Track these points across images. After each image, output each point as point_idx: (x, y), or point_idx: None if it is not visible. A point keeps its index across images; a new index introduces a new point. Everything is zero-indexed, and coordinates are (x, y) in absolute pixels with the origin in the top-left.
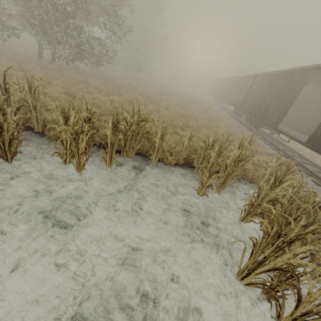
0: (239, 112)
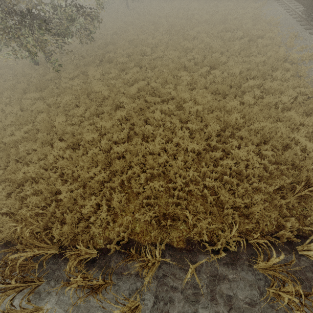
0: None
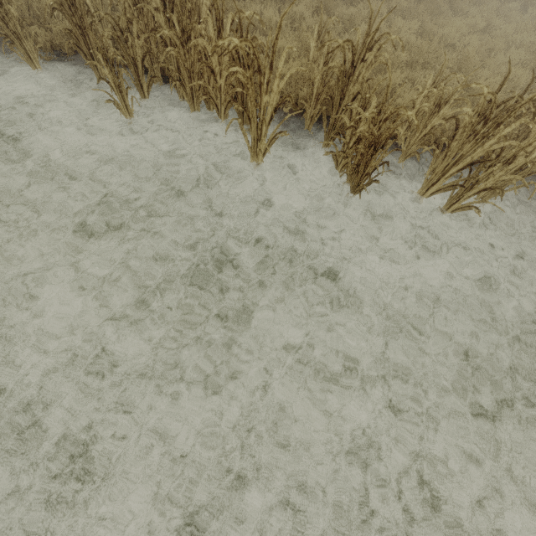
0: None
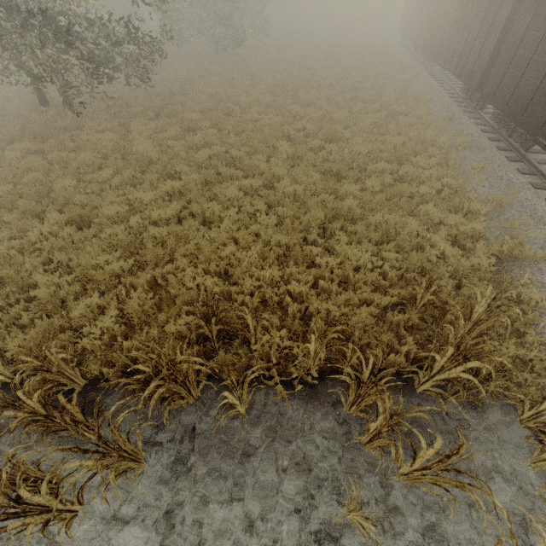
0: (478, 93)
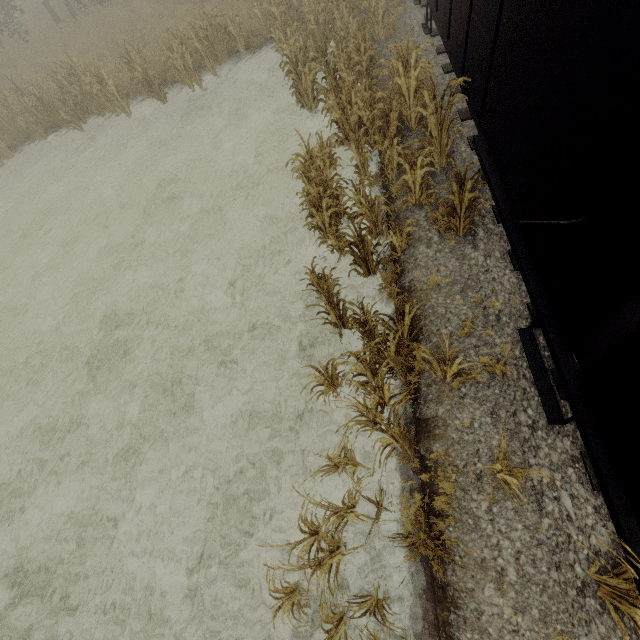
0: None
